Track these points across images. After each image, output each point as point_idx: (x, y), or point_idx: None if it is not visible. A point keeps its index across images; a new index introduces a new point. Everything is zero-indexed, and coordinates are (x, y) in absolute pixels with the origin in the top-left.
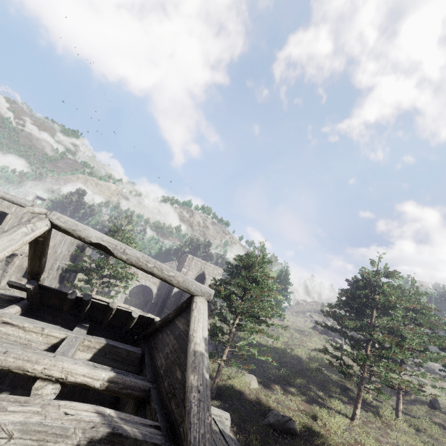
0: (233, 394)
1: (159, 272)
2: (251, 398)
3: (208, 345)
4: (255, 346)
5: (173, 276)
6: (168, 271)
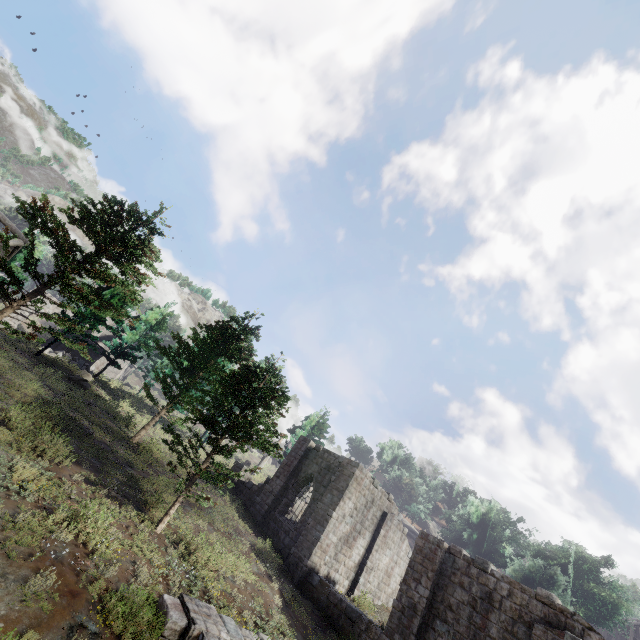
0: (56, 362)
1: (3, 220)
2: (73, 375)
3: (74, 362)
4: (136, 397)
5: (11, 225)
6: (9, 222)
